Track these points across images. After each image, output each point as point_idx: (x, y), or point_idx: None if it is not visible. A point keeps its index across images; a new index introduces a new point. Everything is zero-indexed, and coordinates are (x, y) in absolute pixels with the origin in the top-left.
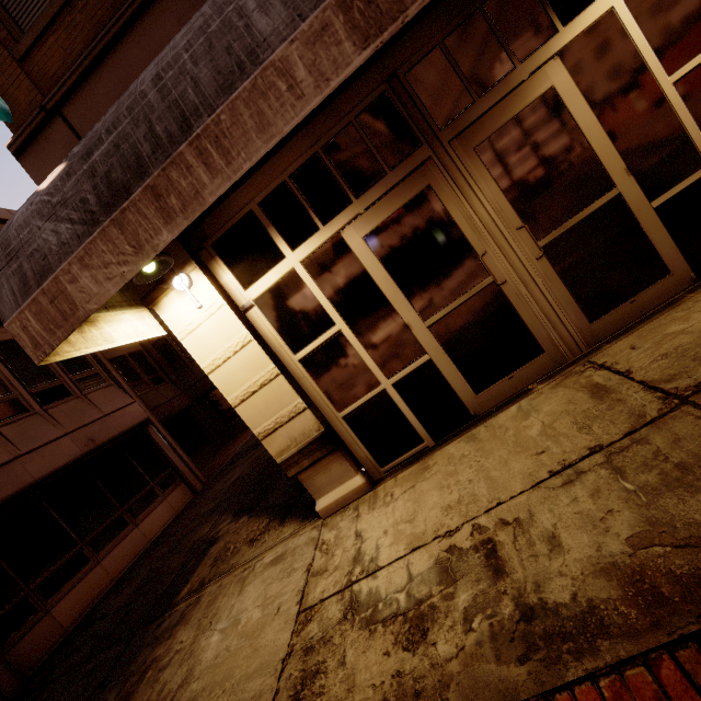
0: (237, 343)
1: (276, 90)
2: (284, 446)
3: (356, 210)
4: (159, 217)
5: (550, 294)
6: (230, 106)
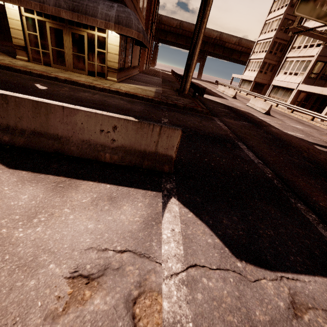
0: (17, 19)
1: (29, 4)
2: (16, 42)
3: (50, 21)
4: (9, 0)
5: (70, 60)
6: (24, 0)
